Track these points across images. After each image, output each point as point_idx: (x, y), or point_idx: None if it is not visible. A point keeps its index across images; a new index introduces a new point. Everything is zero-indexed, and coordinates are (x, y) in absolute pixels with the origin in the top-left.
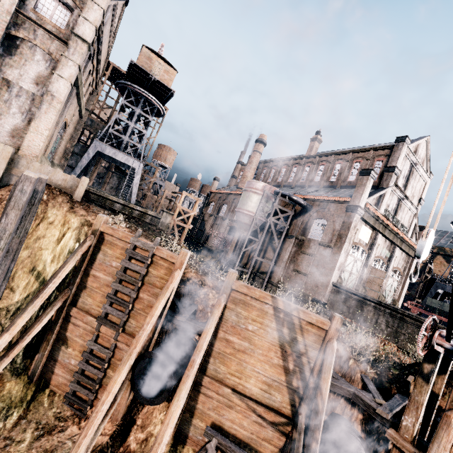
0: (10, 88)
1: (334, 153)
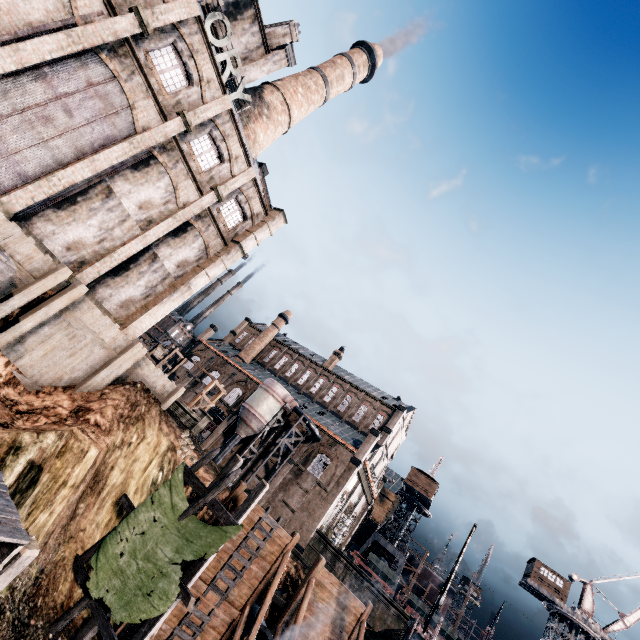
0: (153, 262)
1: (350, 383)
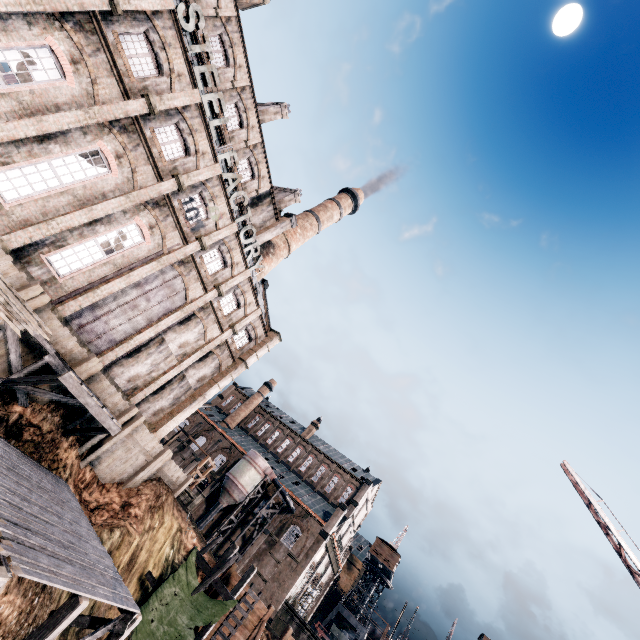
0: (182, 381)
1: (324, 454)
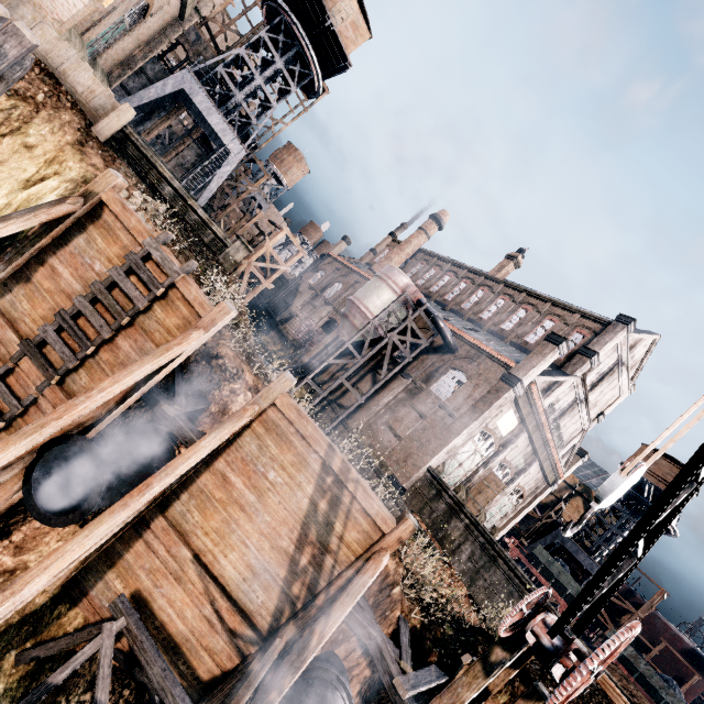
0: None
1: (527, 292)
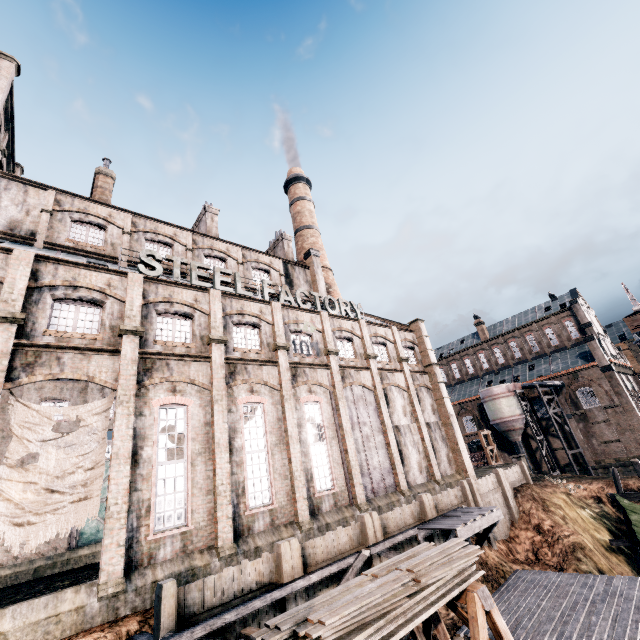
0: (430, 427)
1: (516, 329)
